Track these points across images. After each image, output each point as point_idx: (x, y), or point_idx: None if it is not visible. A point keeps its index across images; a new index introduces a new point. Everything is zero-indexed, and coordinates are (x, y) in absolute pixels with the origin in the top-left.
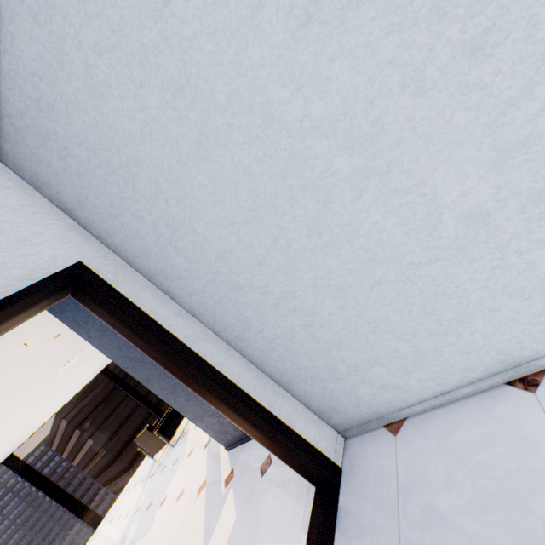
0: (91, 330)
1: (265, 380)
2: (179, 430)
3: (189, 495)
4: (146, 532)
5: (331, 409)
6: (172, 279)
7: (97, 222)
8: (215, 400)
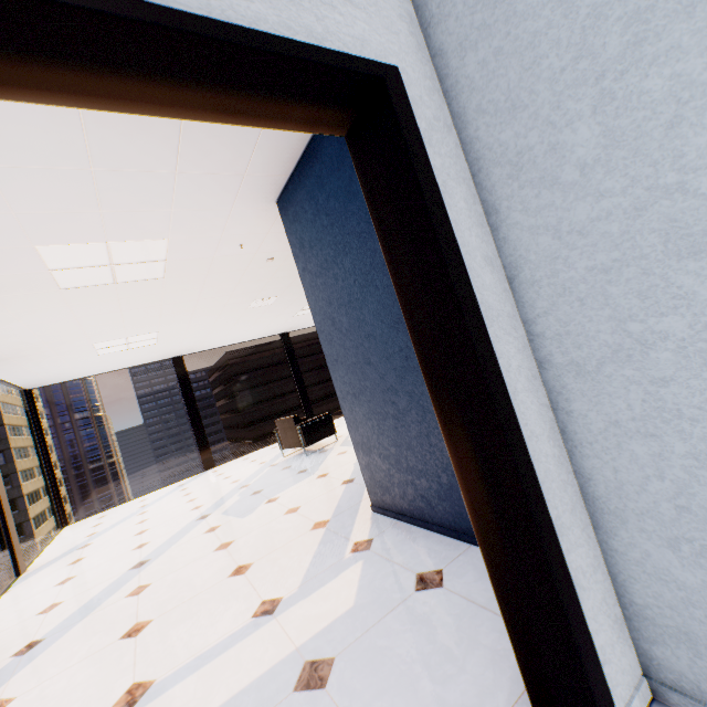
0: (311, 261)
1: (567, 475)
2: (319, 443)
3: (302, 519)
4: (243, 515)
5: (683, 633)
6: (525, 183)
7: (456, 14)
8: (462, 443)
